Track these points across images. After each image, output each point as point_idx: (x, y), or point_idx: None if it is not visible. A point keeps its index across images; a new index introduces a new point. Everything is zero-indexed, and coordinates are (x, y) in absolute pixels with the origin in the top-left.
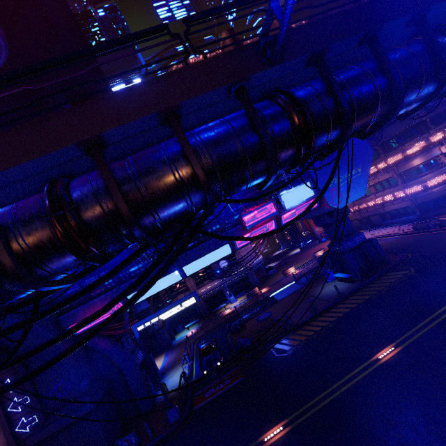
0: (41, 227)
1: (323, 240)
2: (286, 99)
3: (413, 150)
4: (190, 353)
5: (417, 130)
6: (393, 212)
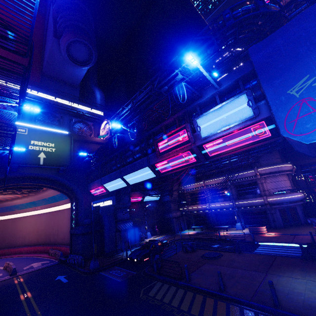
0: None
1: None
2: None
3: None
4: None
5: None
6: None
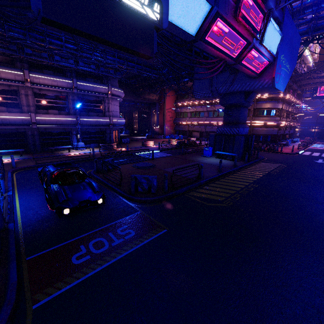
0: None
1: (167, 136)
2: None
3: (275, 95)
4: (4, 181)
5: None
6: None
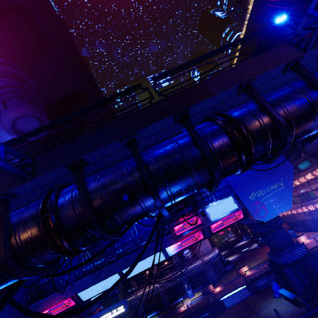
0: None
1: None
2: (41, 204)
3: None
4: None
5: None
6: None
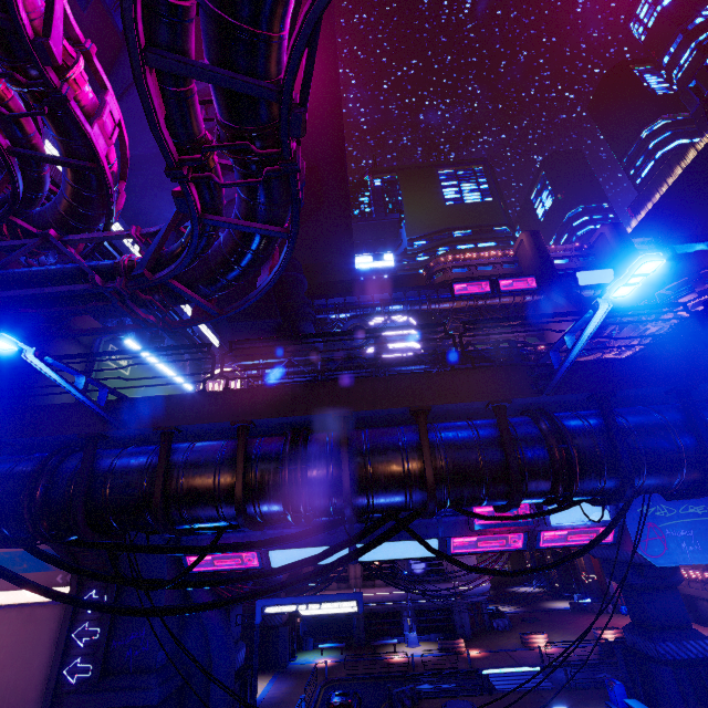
0: (273, 474)
1: (623, 608)
2: (550, 430)
3: None
4: (311, 701)
5: None
6: None
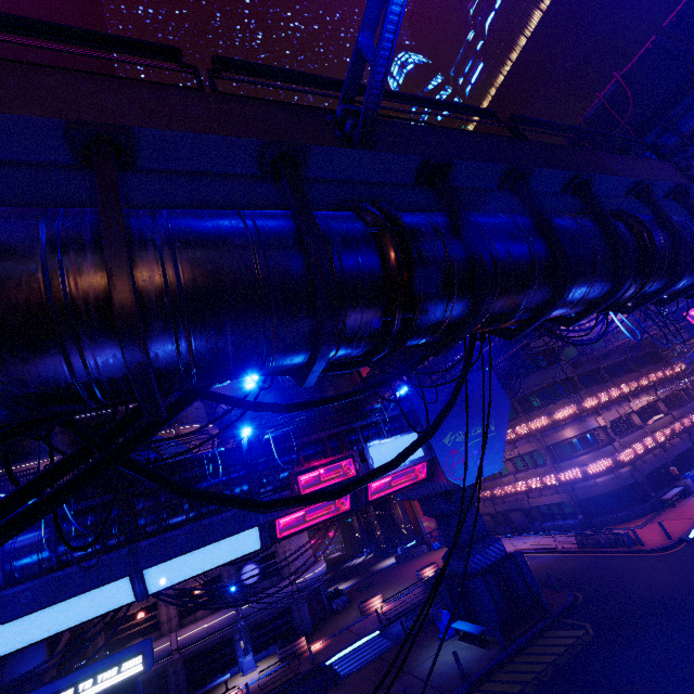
0: None
1: (435, 545)
2: (374, 208)
3: (562, 414)
4: None
5: (564, 389)
6: (543, 510)
